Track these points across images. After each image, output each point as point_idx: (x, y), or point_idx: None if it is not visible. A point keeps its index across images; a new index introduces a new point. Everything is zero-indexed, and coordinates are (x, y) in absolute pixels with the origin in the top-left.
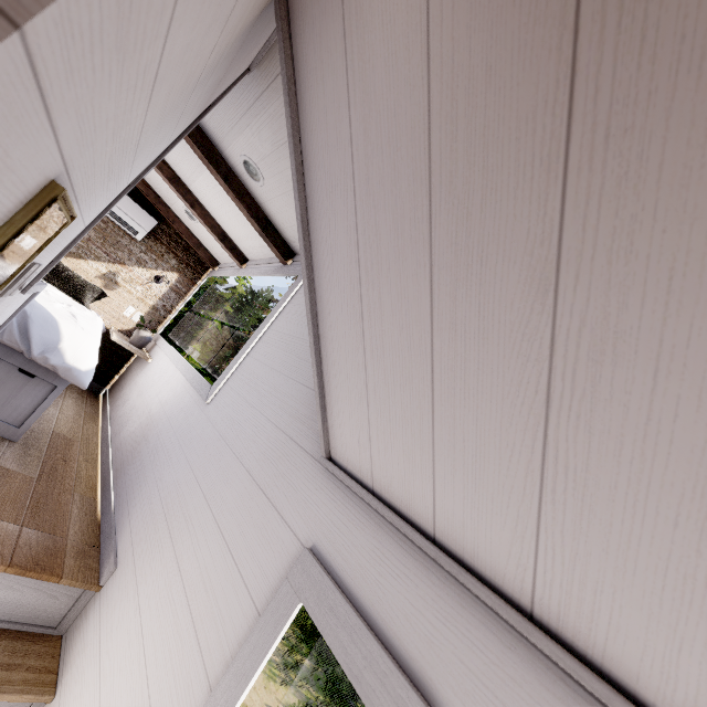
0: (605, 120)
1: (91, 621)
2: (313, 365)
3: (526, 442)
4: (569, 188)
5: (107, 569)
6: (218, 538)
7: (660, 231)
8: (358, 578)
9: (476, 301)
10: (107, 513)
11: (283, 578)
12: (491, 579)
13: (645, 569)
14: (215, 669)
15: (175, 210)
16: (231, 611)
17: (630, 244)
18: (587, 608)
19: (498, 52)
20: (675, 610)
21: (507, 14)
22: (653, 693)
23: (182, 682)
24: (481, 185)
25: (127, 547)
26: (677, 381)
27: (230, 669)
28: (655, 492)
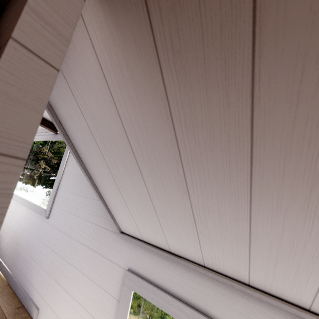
0: (190, 155)
1: None
2: (102, 205)
3: (191, 229)
4: (184, 169)
5: (34, 313)
6: (86, 279)
7: (212, 185)
8: (150, 273)
9: (164, 192)
10: (17, 288)
11: (122, 284)
12: (191, 260)
13: (228, 254)
14: None
15: None
16: (106, 304)
17: (205, 186)
18: (217, 263)
19: (148, 124)
20: (236, 261)
21: (148, 113)
22: (236, 276)
23: None
24: (154, 161)
25: (39, 299)
26: (225, 217)
27: None
28: (226, 239)
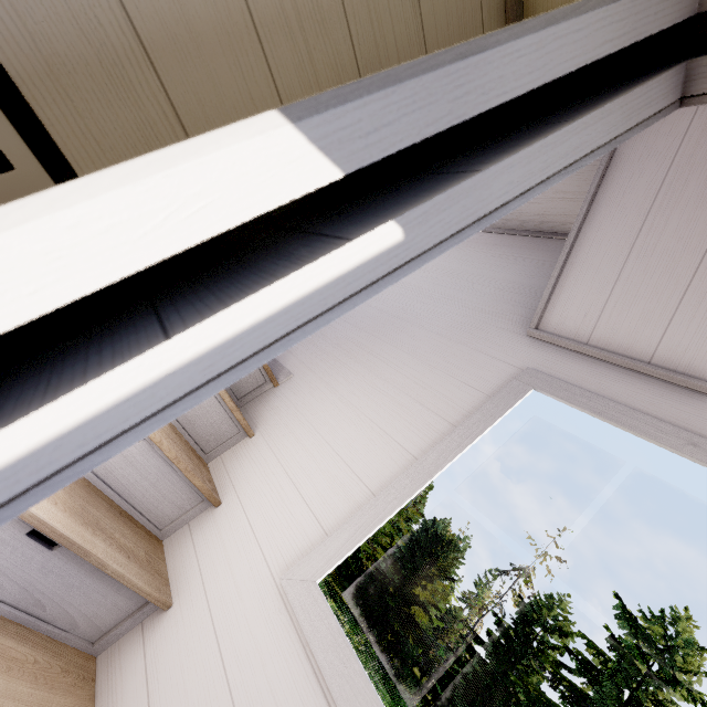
0: None
1: (276, 401)
2: (559, 263)
3: None
4: None
5: (283, 375)
6: (421, 364)
7: None
8: (581, 382)
9: None
10: None
11: (506, 381)
12: (698, 377)
13: None
14: (454, 418)
15: None
16: (457, 395)
17: None
18: None
19: None
20: None
21: None
22: None
23: (419, 423)
24: None
25: (300, 366)
26: None
27: (476, 414)
28: None
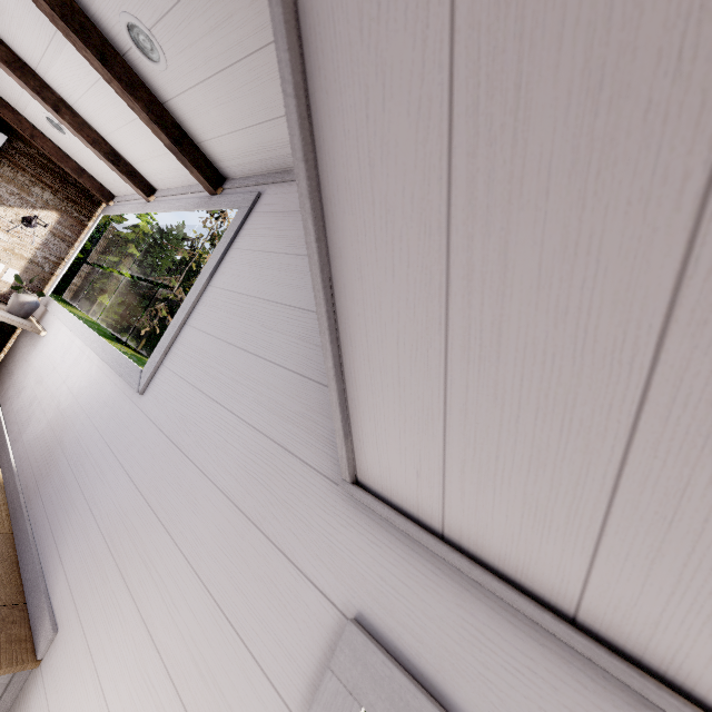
0: None
1: (35, 711)
2: (326, 360)
3: None
4: None
5: (43, 636)
6: (202, 595)
7: None
8: (448, 670)
9: None
10: (26, 552)
11: (321, 663)
12: (705, 698)
13: None
14: None
15: (30, 118)
16: (248, 710)
17: None
18: None
19: None
20: None
21: None
22: None
23: None
24: None
25: (66, 602)
26: None
27: None
28: None
